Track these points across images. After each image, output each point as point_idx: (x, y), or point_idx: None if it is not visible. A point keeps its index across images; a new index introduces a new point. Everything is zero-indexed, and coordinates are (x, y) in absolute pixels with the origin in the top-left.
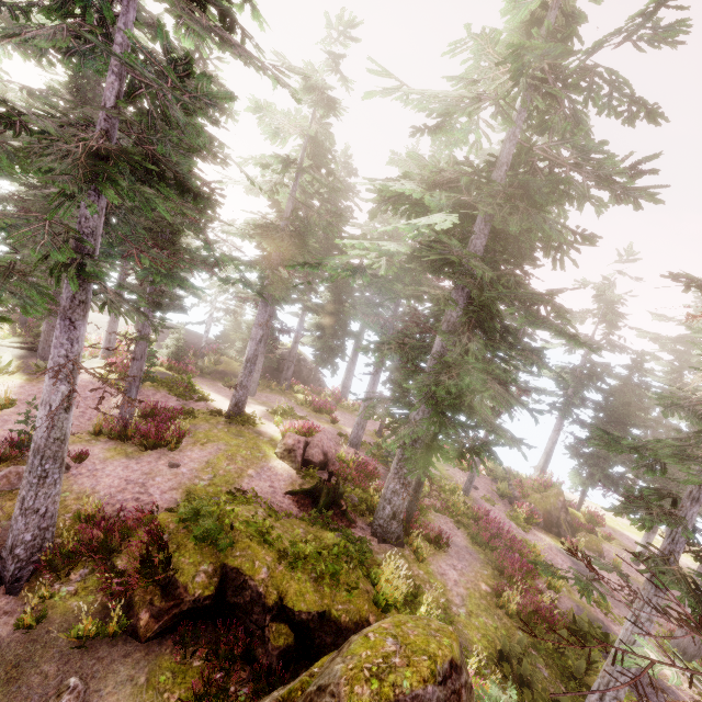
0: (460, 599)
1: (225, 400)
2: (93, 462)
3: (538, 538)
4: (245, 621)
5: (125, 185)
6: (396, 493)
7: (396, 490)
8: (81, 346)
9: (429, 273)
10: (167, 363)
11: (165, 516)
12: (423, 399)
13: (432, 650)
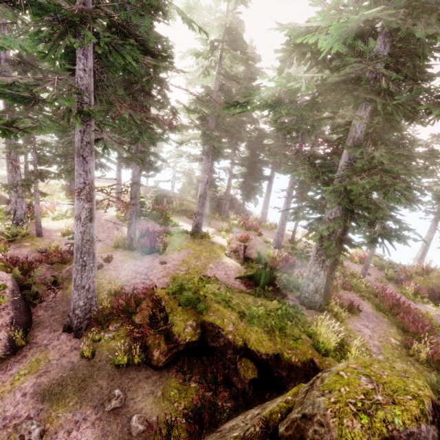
0: (376, 349)
1: (189, 226)
2: (116, 262)
3: (425, 307)
4: (222, 358)
5: (98, 30)
6: (317, 274)
7: (317, 272)
8: (93, 176)
9: (330, 108)
10: (152, 206)
11: (161, 291)
12: (338, 200)
13: (413, 391)
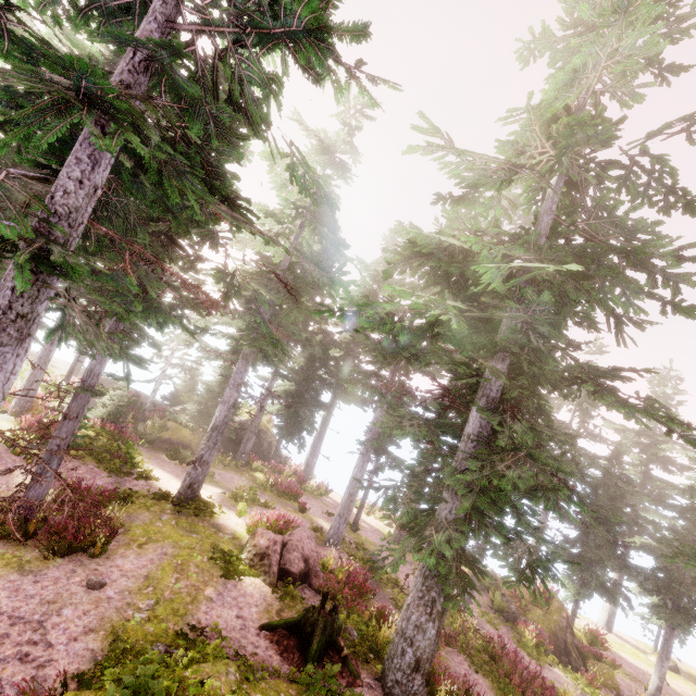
0: None
1: (171, 478)
2: None
3: (554, 674)
4: None
5: (156, 137)
6: (421, 628)
7: (421, 624)
8: None
9: (448, 342)
10: (100, 426)
11: None
12: (471, 495)
13: None
